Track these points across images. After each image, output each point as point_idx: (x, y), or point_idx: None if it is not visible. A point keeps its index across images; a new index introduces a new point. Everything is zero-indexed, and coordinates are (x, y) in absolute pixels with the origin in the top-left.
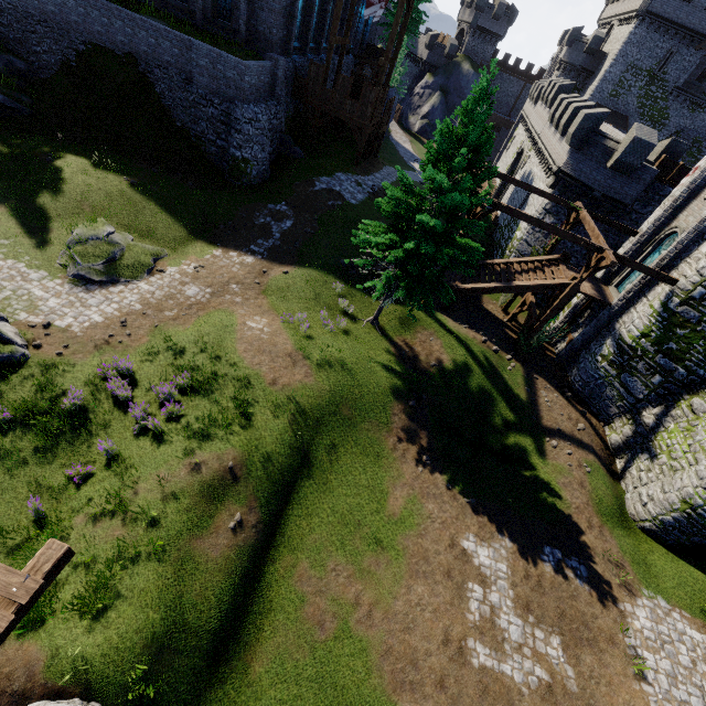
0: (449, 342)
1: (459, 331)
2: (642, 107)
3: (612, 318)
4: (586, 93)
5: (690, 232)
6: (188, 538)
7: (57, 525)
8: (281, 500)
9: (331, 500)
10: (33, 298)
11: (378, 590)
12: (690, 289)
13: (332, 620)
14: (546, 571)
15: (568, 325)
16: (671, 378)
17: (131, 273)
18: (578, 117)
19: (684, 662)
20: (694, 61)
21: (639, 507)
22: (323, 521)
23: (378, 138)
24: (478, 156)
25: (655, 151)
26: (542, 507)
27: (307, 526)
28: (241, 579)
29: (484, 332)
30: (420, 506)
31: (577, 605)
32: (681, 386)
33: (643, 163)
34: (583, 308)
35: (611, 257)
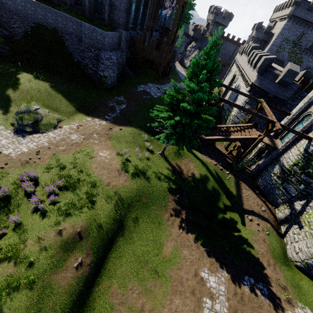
0: (198, 164)
1: (203, 159)
2: (290, 57)
3: (279, 155)
4: (264, 50)
5: None
6: (49, 274)
7: None
8: (106, 249)
9: (133, 248)
10: None
11: (154, 302)
12: None
13: None
14: (246, 291)
15: (256, 157)
16: (309, 187)
17: (45, 128)
18: (261, 59)
19: None
20: None
21: (294, 254)
22: (128, 260)
23: (169, 68)
24: (212, 75)
25: (298, 76)
26: (243, 253)
27: (119, 263)
28: (77, 297)
29: (216, 160)
30: (180, 252)
31: (262, 311)
32: None
33: (293, 81)
34: (264, 149)
35: (279, 126)
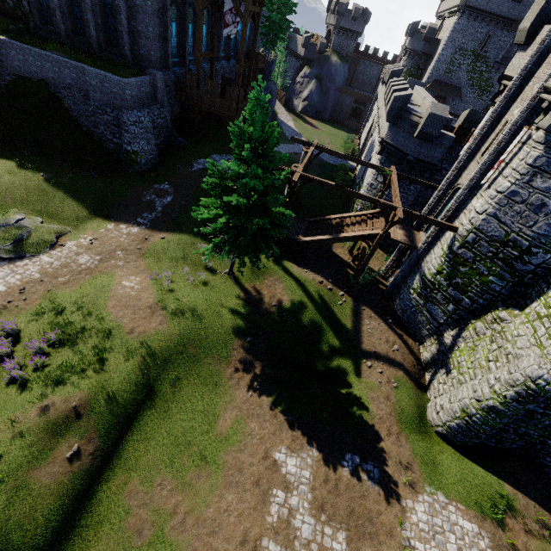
0: (290, 285)
1: (300, 275)
2: (471, 79)
3: (420, 258)
4: (426, 72)
5: (464, 189)
6: (26, 469)
7: None
8: (122, 429)
9: (169, 425)
10: None
11: (195, 500)
12: (465, 235)
13: (150, 528)
14: (344, 475)
15: (396, 263)
16: (460, 307)
17: (36, 249)
18: (391, 99)
19: (451, 550)
20: (508, 40)
21: (434, 415)
22: (159, 443)
23: None
24: (267, 147)
25: (460, 119)
26: (350, 420)
27: (143, 449)
28: (71, 500)
29: (324, 274)
30: (244, 425)
31: (366, 503)
32: (468, 312)
33: (441, 132)
34: (404, 249)
35: (399, 214)
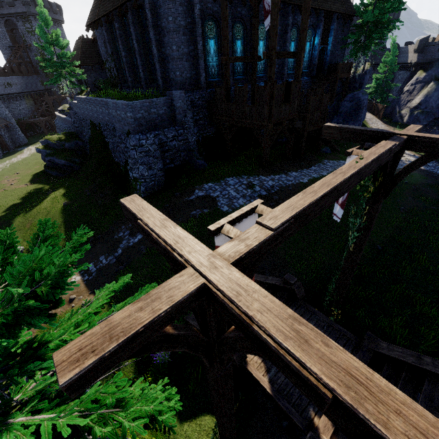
0: None
1: None
2: None
3: None
4: None
5: None
6: None
7: None
8: None
9: None
10: None
11: None
12: None
13: None
14: None
15: None
16: None
17: None
18: None
19: None
20: None
21: None
22: None
23: (317, 135)
24: None
25: None
26: None
27: None
28: None
29: None
30: None
31: None
32: None
33: None
34: None
35: None
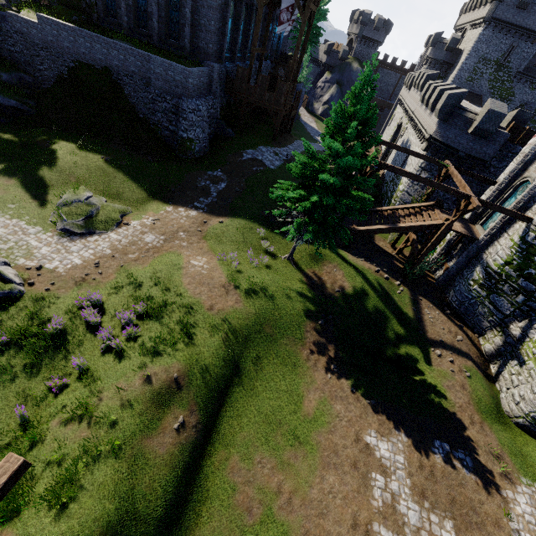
0: (349, 272)
1: (357, 263)
2: (492, 88)
3: (480, 250)
4: (448, 80)
5: None
6: (140, 438)
7: (37, 428)
8: (217, 404)
9: (257, 403)
10: (30, 247)
11: (297, 480)
12: None
13: (258, 506)
14: (437, 462)
15: (444, 256)
16: (532, 298)
17: (104, 226)
18: (443, 96)
19: None
20: (531, 52)
21: (512, 406)
22: (251, 420)
23: (291, 120)
24: (365, 127)
25: (506, 120)
26: (430, 407)
27: (237, 425)
28: (183, 472)
29: (377, 264)
30: (330, 407)
31: (465, 492)
32: None
33: (497, 129)
34: (455, 242)
35: (476, 202)
